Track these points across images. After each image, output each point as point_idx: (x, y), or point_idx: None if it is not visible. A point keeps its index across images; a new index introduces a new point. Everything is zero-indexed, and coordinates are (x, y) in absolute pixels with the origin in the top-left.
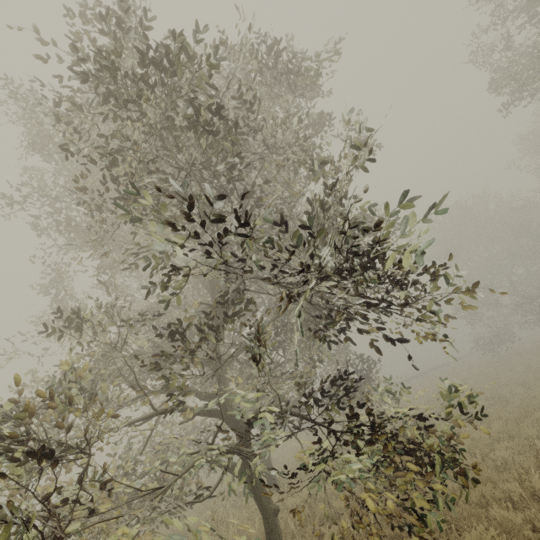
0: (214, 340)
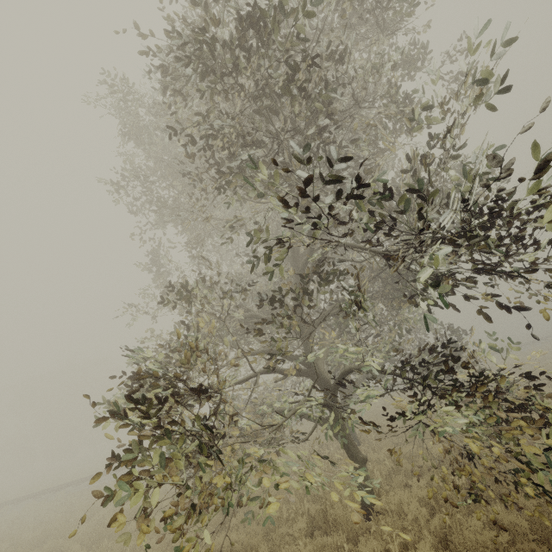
0: (307, 305)
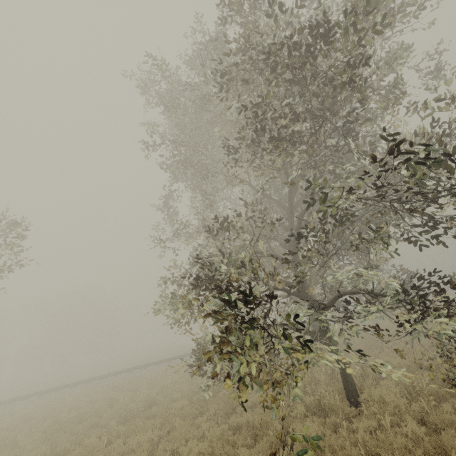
0: (325, 241)
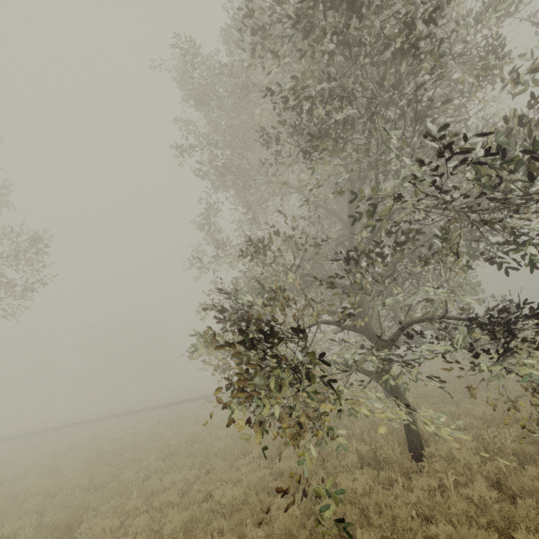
0: (381, 265)
